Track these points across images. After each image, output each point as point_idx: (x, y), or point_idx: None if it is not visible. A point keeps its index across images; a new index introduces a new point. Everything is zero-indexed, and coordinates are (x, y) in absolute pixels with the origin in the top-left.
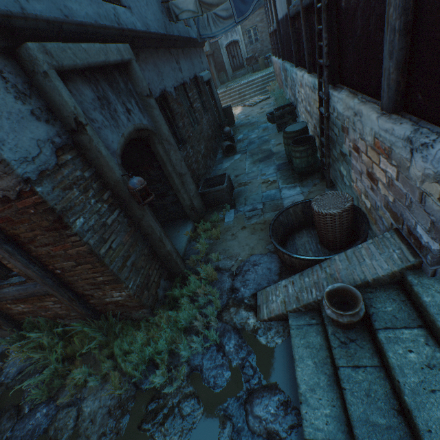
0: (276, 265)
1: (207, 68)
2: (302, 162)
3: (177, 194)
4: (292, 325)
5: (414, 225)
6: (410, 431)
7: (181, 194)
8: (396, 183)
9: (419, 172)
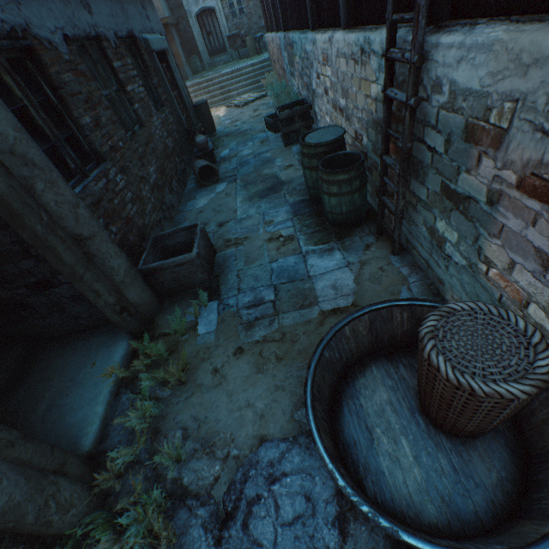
0: (325, 483)
1: (160, 31)
2: (341, 203)
3: (75, 284)
4: None
5: None
6: None
7: (86, 285)
8: None
9: None
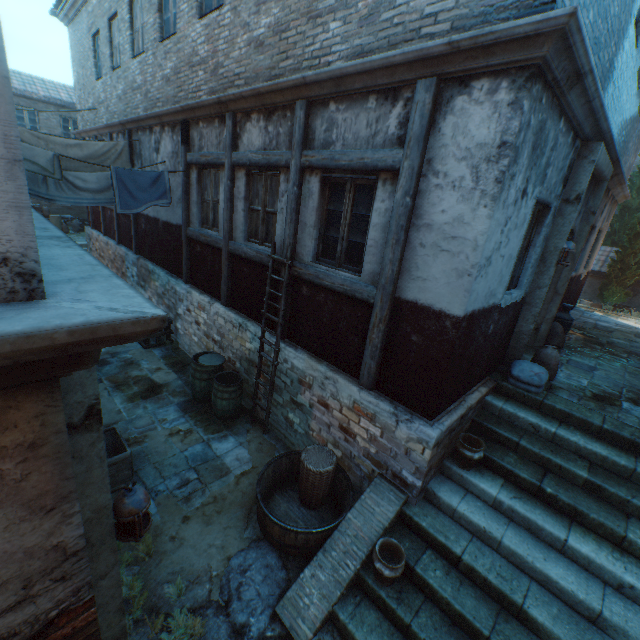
0: (273, 555)
1: None
2: (230, 404)
3: None
4: (346, 618)
5: (400, 470)
6: (463, 632)
7: None
8: (380, 439)
9: (404, 435)
